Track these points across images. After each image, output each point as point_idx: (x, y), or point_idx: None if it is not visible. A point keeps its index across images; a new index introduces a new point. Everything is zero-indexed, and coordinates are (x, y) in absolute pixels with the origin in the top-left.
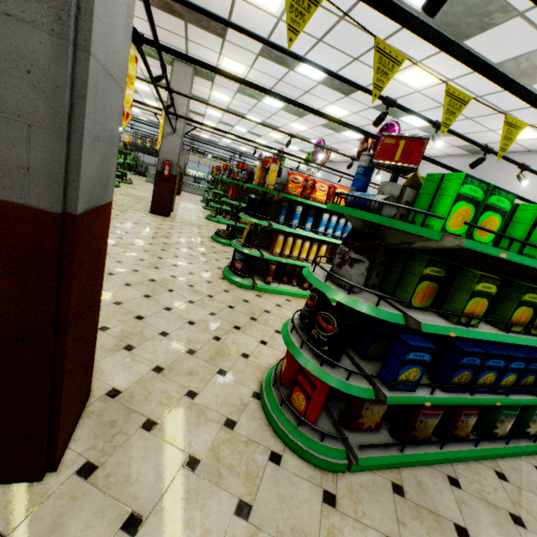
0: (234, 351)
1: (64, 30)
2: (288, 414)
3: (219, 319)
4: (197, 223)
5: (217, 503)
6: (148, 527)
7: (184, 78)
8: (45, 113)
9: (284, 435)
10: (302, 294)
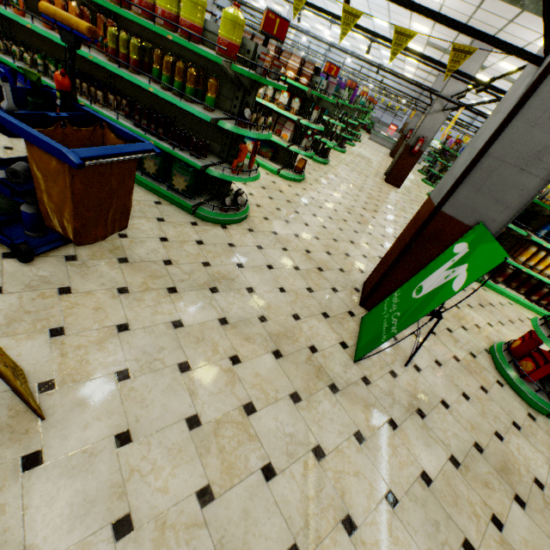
0: (469, 320)
1: (547, 179)
2: (513, 369)
3: (456, 294)
4: (421, 200)
5: (471, 379)
6: (443, 368)
7: (479, 54)
8: (516, 204)
9: (508, 377)
10: (526, 303)
